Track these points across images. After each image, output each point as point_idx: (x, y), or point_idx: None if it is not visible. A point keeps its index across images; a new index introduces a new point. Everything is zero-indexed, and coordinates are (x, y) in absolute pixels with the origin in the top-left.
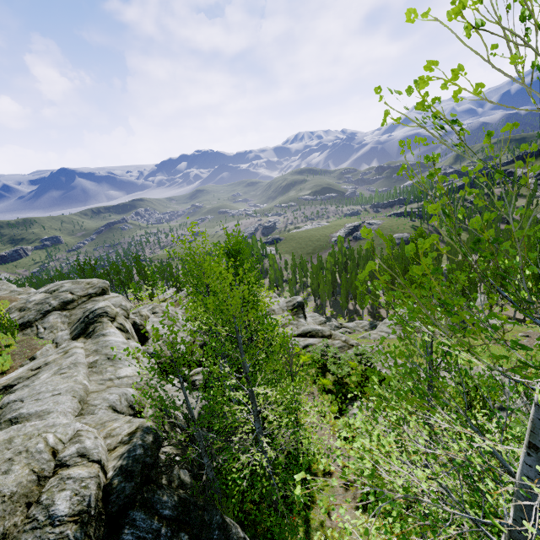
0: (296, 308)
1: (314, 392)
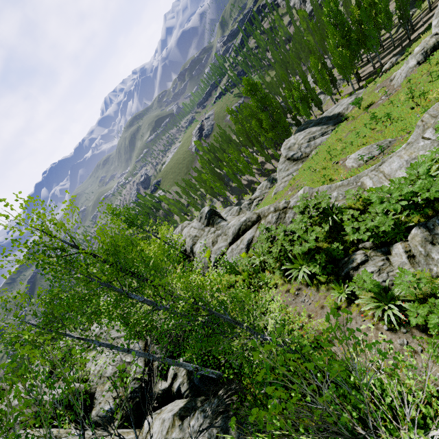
0: (210, 218)
1: (300, 287)
